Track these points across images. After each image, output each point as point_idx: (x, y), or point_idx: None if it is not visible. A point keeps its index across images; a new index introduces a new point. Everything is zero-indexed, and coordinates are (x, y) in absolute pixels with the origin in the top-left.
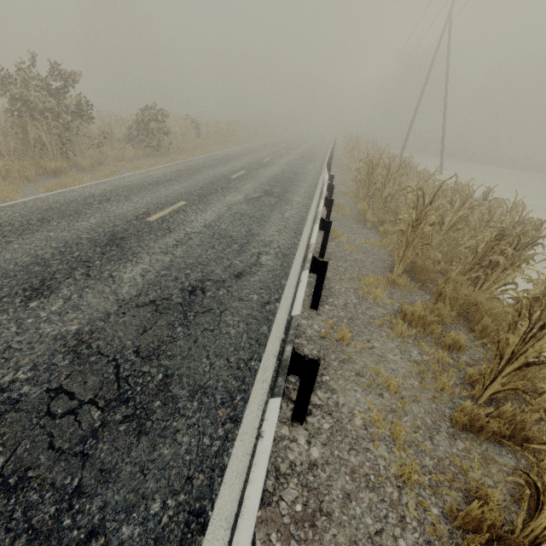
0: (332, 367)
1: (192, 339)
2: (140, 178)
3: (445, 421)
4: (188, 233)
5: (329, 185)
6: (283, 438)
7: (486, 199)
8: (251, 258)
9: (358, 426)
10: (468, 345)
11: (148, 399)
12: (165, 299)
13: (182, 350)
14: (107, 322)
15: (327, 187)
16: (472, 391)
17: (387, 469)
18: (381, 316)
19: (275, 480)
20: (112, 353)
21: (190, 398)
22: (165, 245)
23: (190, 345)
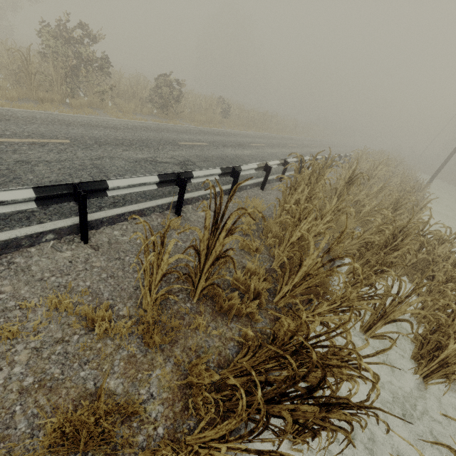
0: None
1: None
2: (91, 120)
3: None
4: None
5: (235, 170)
6: None
7: None
8: None
9: None
10: None
11: None
12: None
13: None
14: None
15: (232, 172)
16: None
17: None
18: None
19: None
20: None
21: None
22: None
23: None
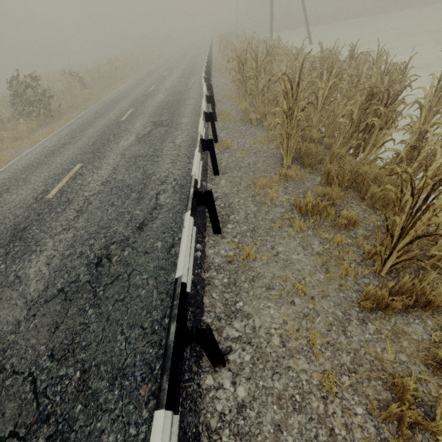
0: (243, 290)
1: (104, 318)
2: (36, 153)
3: (354, 307)
4: (87, 198)
5: (208, 97)
6: (209, 390)
7: (352, 57)
8: (150, 203)
9: (276, 346)
10: (362, 217)
11: (69, 407)
12: (73, 283)
13: (95, 334)
14: (18, 333)
15: (206, 99)
16: (373, 265)
17: (310, 382)
18: (280, 216)
19: (208, 440)
20: (26, 368)
21: (110, 388)
22: (66, 220)
23: (103, 326)
